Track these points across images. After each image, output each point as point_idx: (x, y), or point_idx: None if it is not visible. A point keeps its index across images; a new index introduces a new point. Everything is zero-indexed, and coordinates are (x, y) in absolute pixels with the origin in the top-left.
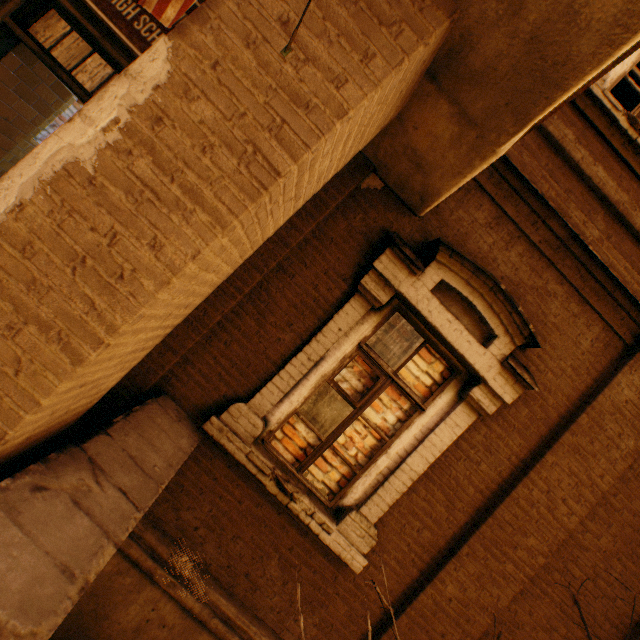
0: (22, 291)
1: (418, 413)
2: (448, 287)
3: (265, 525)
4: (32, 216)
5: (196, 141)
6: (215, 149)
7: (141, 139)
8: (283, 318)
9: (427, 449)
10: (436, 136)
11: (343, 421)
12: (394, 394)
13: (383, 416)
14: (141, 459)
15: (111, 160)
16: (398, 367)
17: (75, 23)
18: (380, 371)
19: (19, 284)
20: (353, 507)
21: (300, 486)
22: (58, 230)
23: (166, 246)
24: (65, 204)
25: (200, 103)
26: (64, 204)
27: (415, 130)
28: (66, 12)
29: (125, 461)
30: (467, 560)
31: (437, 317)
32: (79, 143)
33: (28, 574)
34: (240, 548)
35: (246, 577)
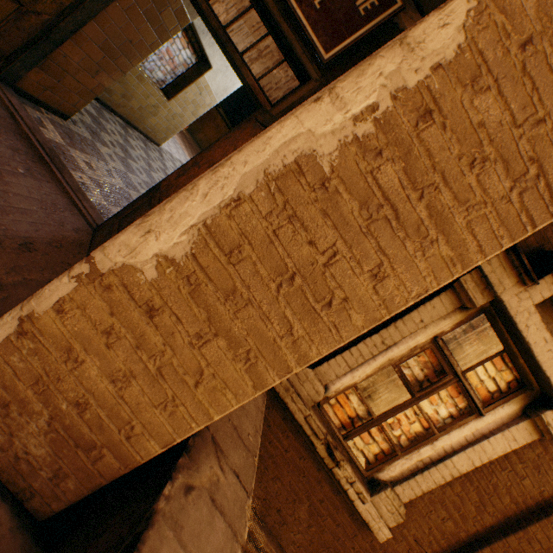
0: (218, 299)
1: (474, 416)
2: (552, 303)
3: (303, 475)
4: (247, 215)
5: (465, 149)
6: (486, 163)
7: (397, 136)
8: None
9: (476, 453)
10: None
11: (398, 405)
12: (452, 390)
13: (435, 407)
14: (240, 428)
15: (353, 159)
16: (467, 368)
17: None
18: (448, 368)
19: (217, 291)
20: (387, 483)
21: (344, 453)
22: (272, 236)
23: (389, 277)
24: (286, 206)
25: (487, 96)
26: (285, 206)
27: None
28: None
29: (232, 434)
30: None
31: (533, 333)
32: (321, 131)
33: None
34: (277, 487)
35: (277, 511)
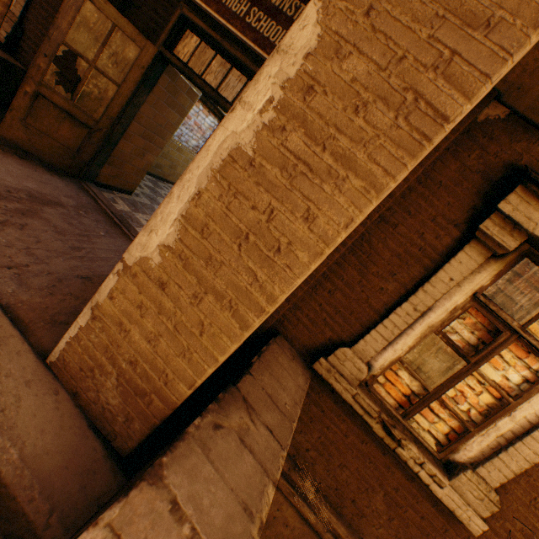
0: (202, 266)
1: None
2: None
3: (369, 461)
4: (206, 201)
5: (347, 102)
6: (368, 106)
7: (293, 113)
8: (385, 268)
9: None
10: None
11: (453, 374)
12: (518, 350)
13: (503, 373)
14: (275, 397)
15: (266, 140)
16: (526, 321)
17: (203, 35)
18: (501, 325)
19: (199, 260)
20: (467, 465)
21: (406, 433)
22: (226, 211)
23: (318, 217)
24: (230, 187)
25: (351, 59)
26: (230, 188)
27: None
28: (196, 28)
29: (265, 399)
30: None
31: None
32: (240, 129)
33: (223, 510)
34: (346, 476)
35: (352, 502)
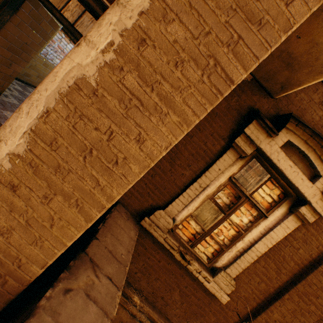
0: (51, 173)
1: (263, 218)
2: (291, 144)
3: (172, 274)
4: (55, 120)
5: (170, 57)
6: (184, 63)
7: (129, 57)
8: (185, 162)
9: (268, 240)
10: (317, 43)
11: (218, 221)
12: (247, 206)
13: (240, 218)
14: (114, 251)
15: (108, 75)
16: (252, 192)
17: None
18: (241, 194)
19: (49, 168)
20: (221, 268)
21: (192, 256)
22: (73, 129)
23: (147, 140)
24: (77, 110)
25: (174, 25)
26: (76, 110)
27: (297, 39)
28: None
29: (107, 255)
30: (287, 302)
31: (283, 163)
32: (85, 63)
33: None
34: (159, 284)
35: (161, 298)
